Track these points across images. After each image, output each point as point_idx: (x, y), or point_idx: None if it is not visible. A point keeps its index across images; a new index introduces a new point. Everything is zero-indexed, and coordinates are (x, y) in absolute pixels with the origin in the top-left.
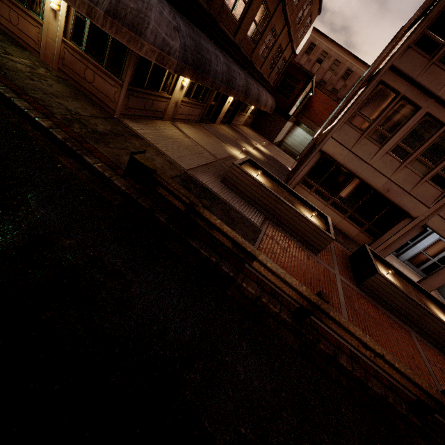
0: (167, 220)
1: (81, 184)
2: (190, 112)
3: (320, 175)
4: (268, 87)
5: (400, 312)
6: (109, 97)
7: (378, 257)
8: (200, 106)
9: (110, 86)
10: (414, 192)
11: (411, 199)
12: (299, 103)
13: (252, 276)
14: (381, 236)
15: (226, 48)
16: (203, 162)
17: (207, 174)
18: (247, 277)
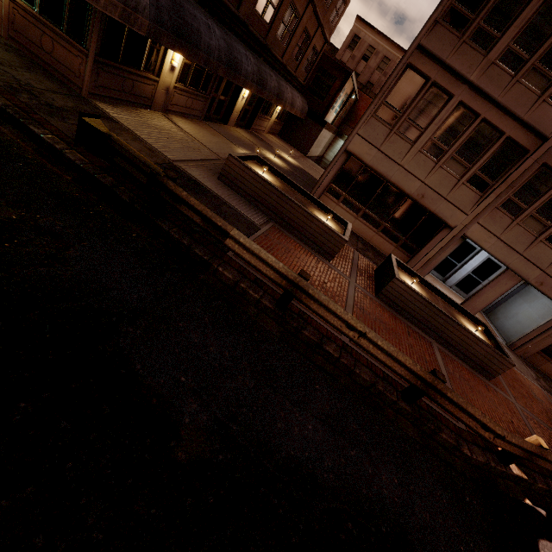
0: (131, 199)
1: (21, 152)
2: (190, 104)
3: (347, 181)
4: (297, 84)
5: (422, 322)
6: (73, 71)
7: (406, 268)
8: (202, 97)
9: (74, 57)
10: (450, 198)
11: (448, 206)
12: (339, 109)
13: (234, 264)
14: (418, 252)
15: (227, 22)
16: (198, 157)
17: (200, 169)
18: (226, 264)
